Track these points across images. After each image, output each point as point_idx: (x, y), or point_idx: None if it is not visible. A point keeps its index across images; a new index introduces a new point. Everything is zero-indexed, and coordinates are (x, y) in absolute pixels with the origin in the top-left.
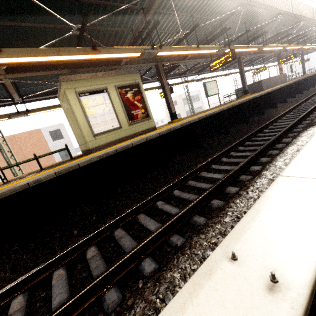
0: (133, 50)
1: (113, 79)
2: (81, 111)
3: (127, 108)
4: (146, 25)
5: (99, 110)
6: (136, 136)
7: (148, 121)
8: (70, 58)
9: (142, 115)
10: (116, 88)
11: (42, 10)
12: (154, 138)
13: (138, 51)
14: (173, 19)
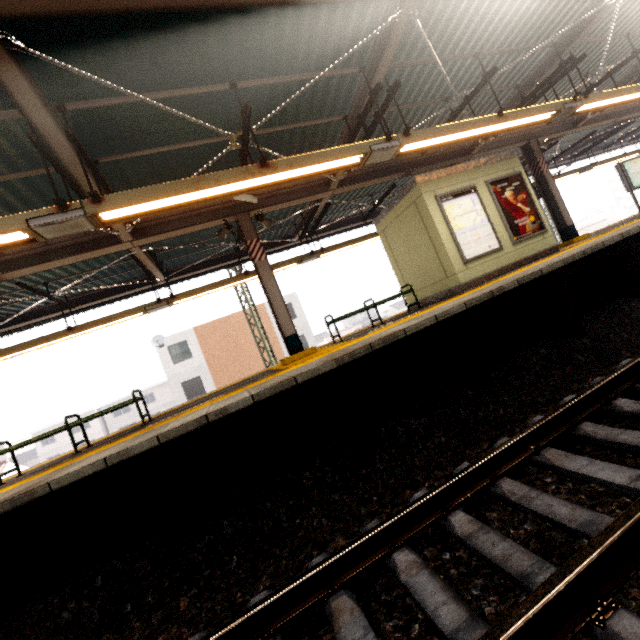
0: (547, 108)
1: (482, 172)
2: (444, 225)
3: (506, 216)
4: (562, 67)
5: (468, 222)
6: (526, 263)
7: (543, 237)
8: (467, 135)
9: (532, 227)
10: (488, 184)
11: (424, 83)
12: (625, 239)
13: (554, 108)
14: (586, 53)
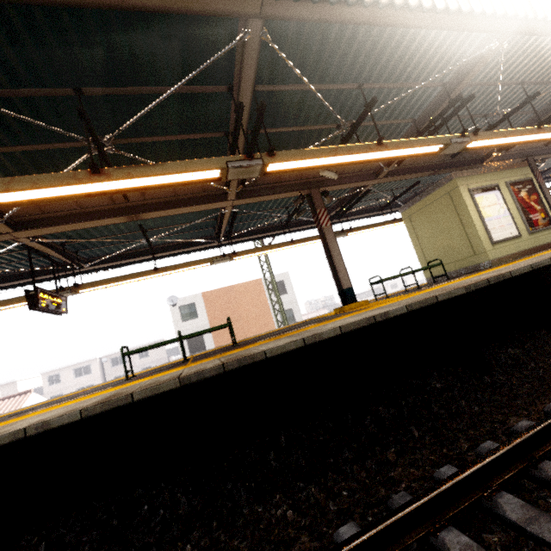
0: None
1: (502, 175)
2: (475, 212)
3: (522, 211)
4: None
5: (494, 212)
6: (540, 250)
7: None
8: (512, 140)
9: (543, 222)
10: (508, 184)
11: (474, 101)
12: None
13: None
14: None
